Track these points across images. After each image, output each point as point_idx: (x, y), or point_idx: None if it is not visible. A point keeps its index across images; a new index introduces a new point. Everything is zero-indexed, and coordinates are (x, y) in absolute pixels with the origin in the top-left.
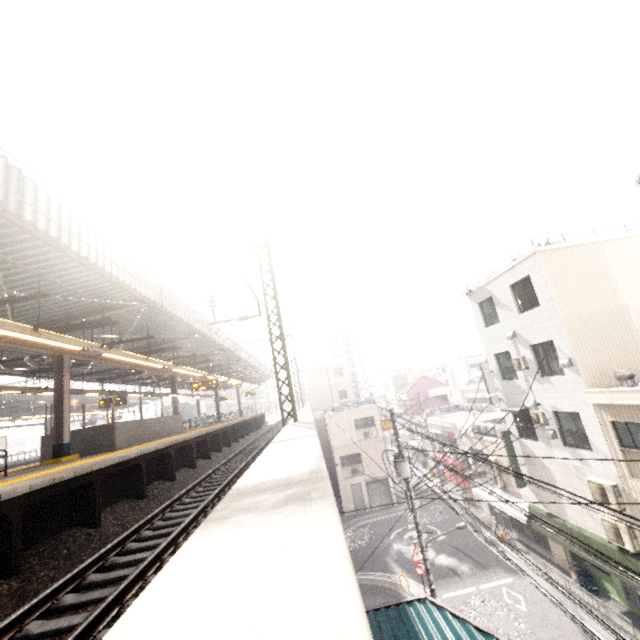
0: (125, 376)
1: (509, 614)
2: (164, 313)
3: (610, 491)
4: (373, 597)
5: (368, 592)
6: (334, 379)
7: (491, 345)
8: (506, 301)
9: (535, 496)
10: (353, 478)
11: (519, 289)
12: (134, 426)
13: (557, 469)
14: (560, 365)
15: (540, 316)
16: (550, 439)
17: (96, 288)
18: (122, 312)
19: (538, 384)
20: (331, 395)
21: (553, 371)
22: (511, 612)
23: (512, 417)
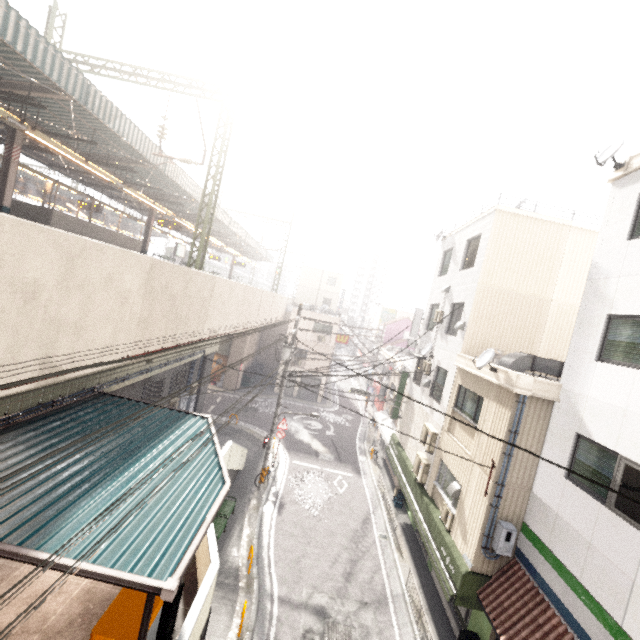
0: (105, 188)
1: (327, 490)
2: (97, 119)
3: (430, 436)
4: (245, 441)
5: (245, 437)
6: (325, 286)
7: (433, 295)
8: (459, 255)
9: (399, 428)
10: (293, 367)
11: (472, 246)
12: (77, 224)
13: (418, 412)
14: (455, 326)
15: (469, 277)
16: (422, 386)
17: (17, 58)
18: (59, 102)
19: (440, 339)
20: (316, 298)
21: (454, 332)
22: (330, 489)
23: (416, 363)
